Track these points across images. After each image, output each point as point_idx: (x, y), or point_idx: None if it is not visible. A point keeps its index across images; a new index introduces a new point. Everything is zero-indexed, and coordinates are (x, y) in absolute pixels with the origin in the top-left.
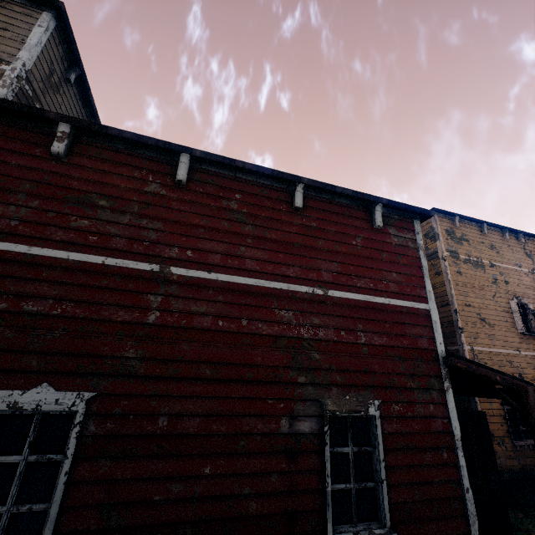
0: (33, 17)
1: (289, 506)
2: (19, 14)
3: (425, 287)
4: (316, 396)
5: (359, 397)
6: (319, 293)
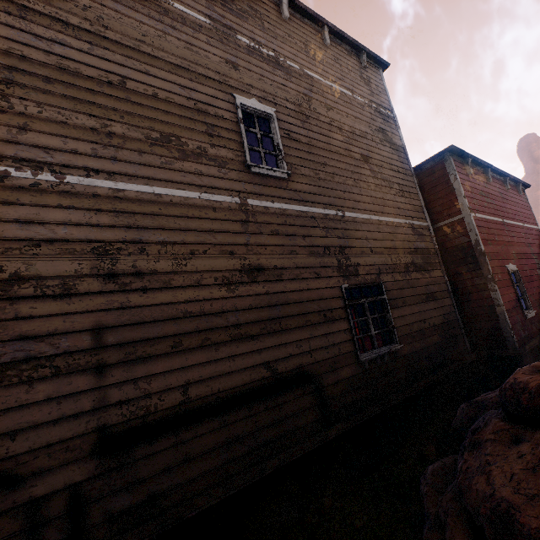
0: (378, 74)
1: None
2: (374, 73)
3: (535, 220)
4: (537, 262)
5: None
6: (524, 226)
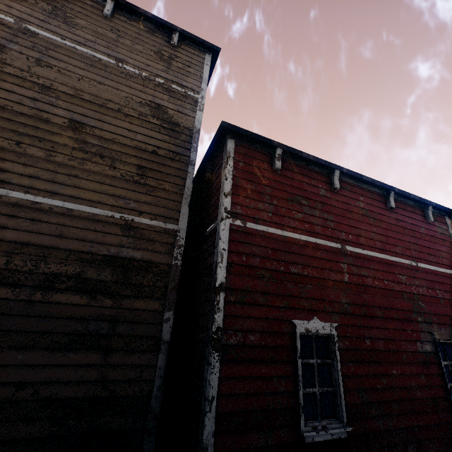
0: (200, 57)
1: (433, 394)
2: (193, 55)
3: None
4: (428, 330)
5: (446, 331)
6: (414, 265)
